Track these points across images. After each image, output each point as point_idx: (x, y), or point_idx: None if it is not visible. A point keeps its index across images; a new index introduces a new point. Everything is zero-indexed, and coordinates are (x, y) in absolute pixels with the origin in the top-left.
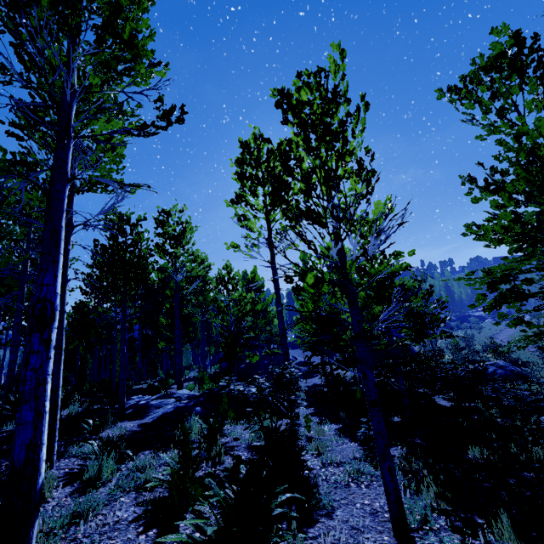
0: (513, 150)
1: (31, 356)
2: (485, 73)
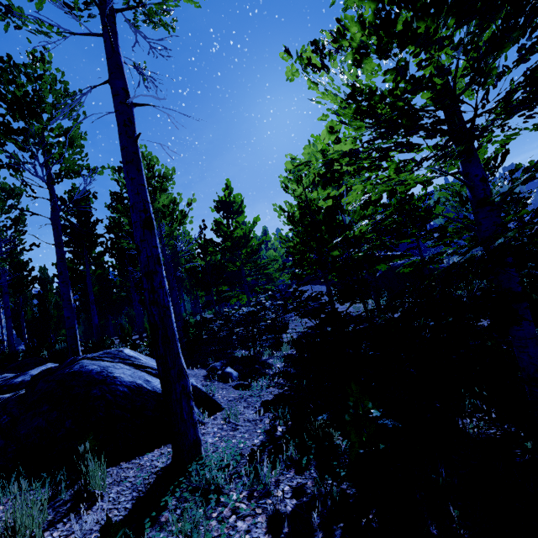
0: None
1: None
2: None
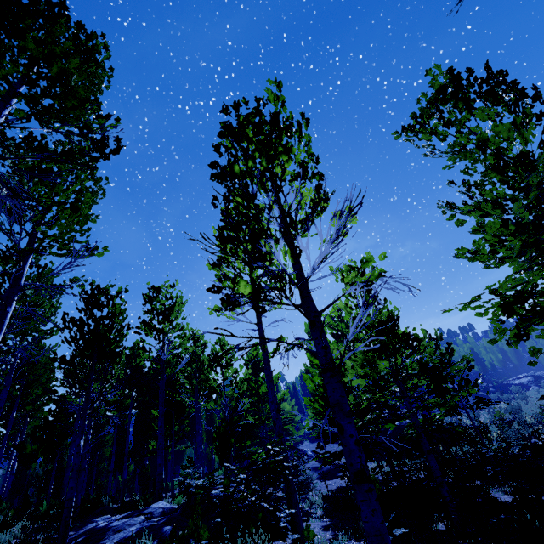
0: (480, 160)
1: None
2: (432, 106)
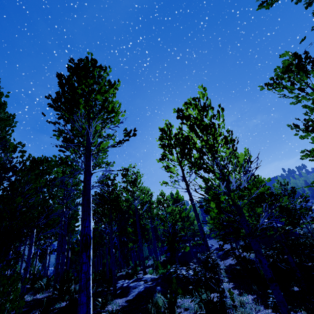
0: None
1: (83, 265)
2: (283, 74)
